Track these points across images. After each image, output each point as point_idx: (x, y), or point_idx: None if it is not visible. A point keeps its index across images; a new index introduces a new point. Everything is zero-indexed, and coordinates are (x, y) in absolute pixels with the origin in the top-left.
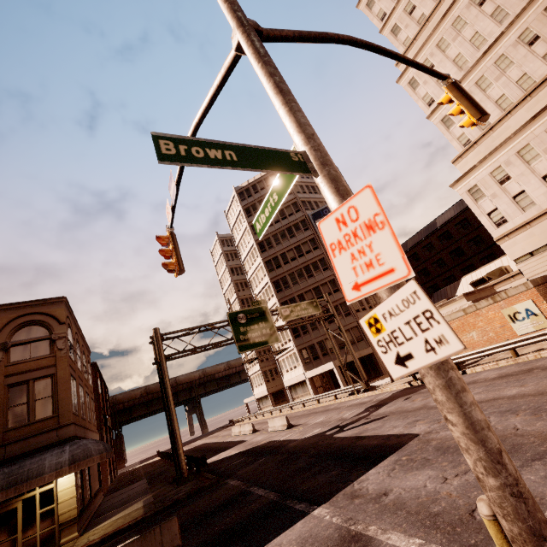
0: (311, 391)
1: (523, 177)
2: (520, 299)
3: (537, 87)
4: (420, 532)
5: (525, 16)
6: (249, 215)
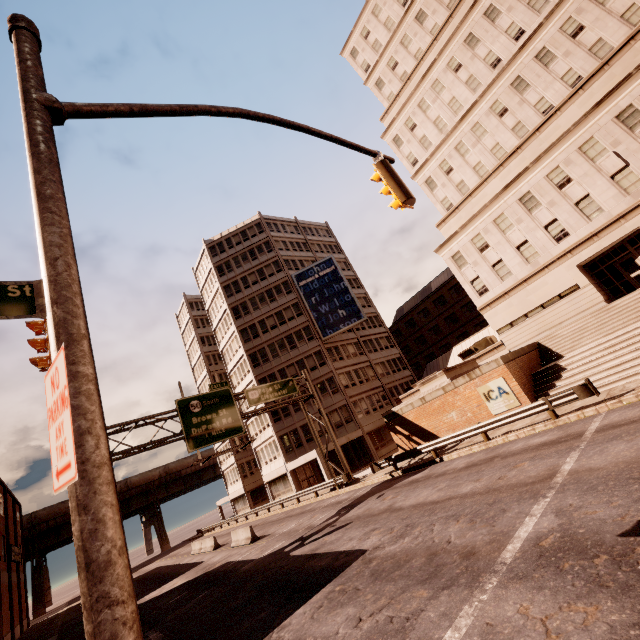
0: (293, 487)
1: (500, 246)
2: (492, 376)
3: (508, 158)
4: None
5: (495, 88)
6: (222, 274)
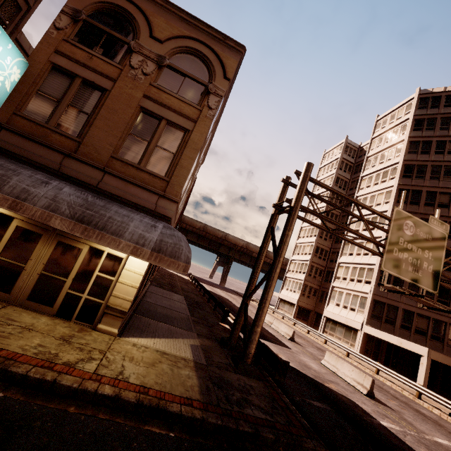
0: (358, 346)
1: None
2: None
3: None
4: None
5: None
6: (417, 129)
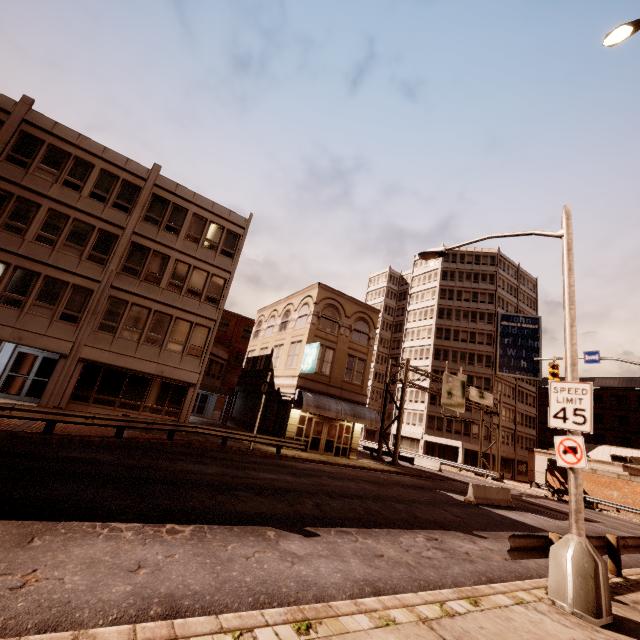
0: (421, 451)
1: None
2: None
3: None
4: None
5: None
6: (444, 279)
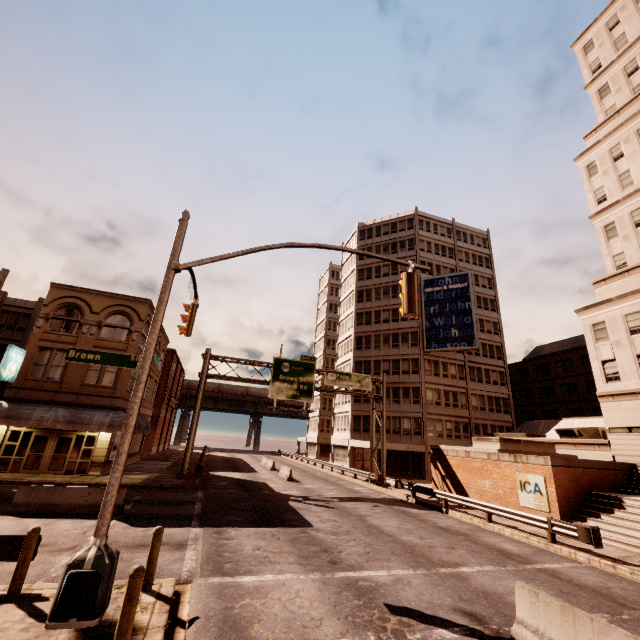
0: (348, 460)
1: None
2: (535, 471)
3: None
4: (201, 556)
5: None
6: (361, 258)
